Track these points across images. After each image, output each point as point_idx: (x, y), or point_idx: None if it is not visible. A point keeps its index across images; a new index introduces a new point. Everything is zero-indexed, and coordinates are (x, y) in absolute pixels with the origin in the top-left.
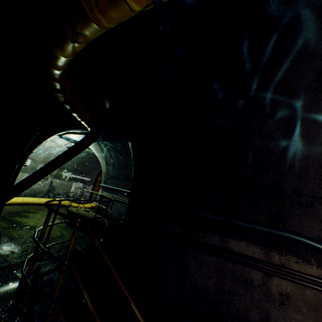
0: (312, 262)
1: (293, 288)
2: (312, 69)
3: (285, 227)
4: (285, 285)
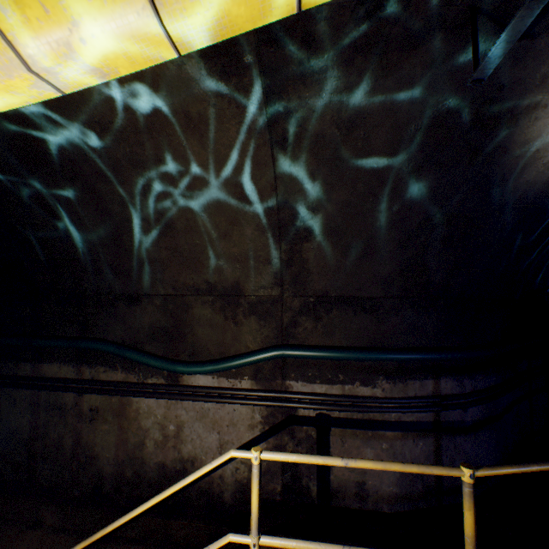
0: (118, 367)
1: (102, 399)
2: (3, 149)
3: (94, 336)
4: (96, 399)
